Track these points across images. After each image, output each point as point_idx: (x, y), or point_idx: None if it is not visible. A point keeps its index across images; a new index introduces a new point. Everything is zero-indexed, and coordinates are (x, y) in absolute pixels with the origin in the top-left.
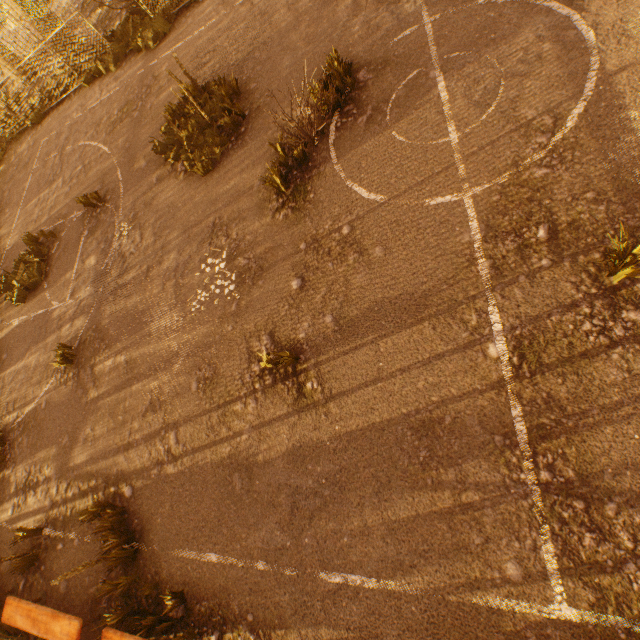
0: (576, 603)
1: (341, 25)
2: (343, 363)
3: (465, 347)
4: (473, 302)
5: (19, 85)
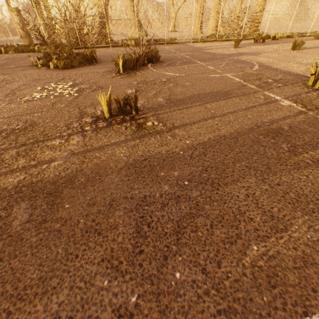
0: None
1: None
2: (180, 113)
3: (266, 103)
4: (256, 93)
5: None
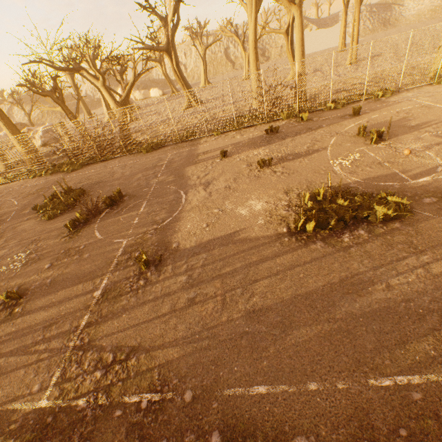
0: (51, 398)
1: (132, 182)
2: (40, 299)
3: (88, 292)
4: (103, 276)
5: (2, 170)
